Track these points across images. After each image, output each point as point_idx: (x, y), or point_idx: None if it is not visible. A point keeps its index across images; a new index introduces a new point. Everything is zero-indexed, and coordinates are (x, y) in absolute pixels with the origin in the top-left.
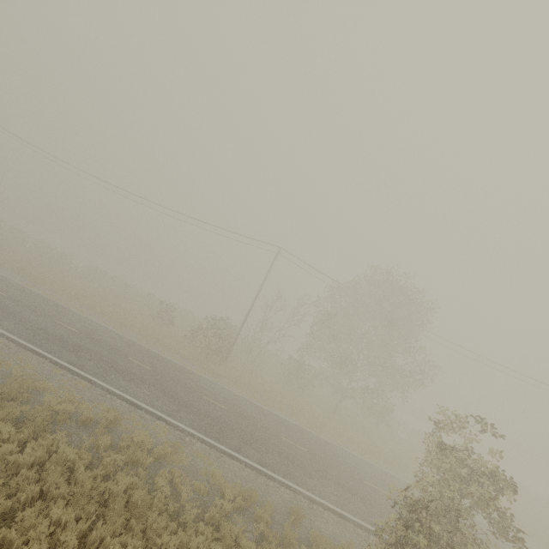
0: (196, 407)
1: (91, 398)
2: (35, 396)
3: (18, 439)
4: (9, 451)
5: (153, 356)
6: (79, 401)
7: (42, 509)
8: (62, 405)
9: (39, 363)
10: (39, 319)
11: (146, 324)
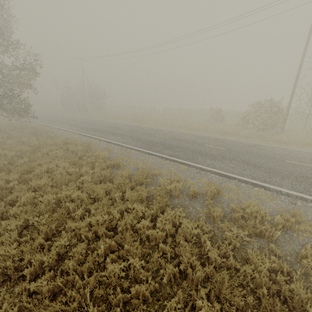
0: (286, 170)
1: (191, 176)
2: (155, 180)
3: (151, 214)
4: (147, 225)
5: (221, 141)
6: (183, 179)
7: (186, 297)
8: (171, 185)
9: (153, 159)
10: (147, 137)
11: (206, 125)
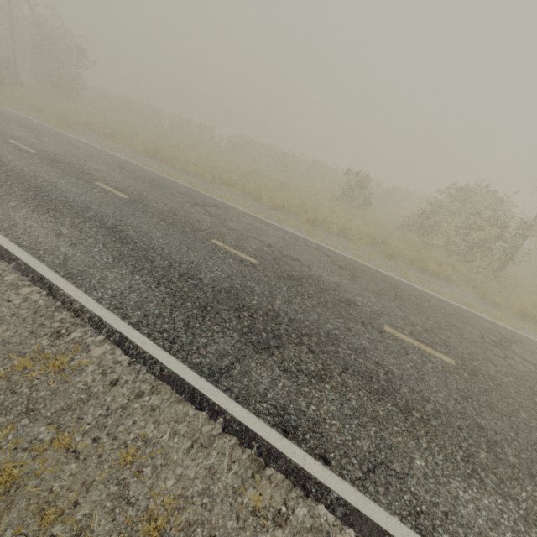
0: None
1: None
2: None
3: None
4: None
5: (409, 299)
6: None
7: None
8: None
9: (195, 449)
10: (182, 244)
11: (337, 213)
